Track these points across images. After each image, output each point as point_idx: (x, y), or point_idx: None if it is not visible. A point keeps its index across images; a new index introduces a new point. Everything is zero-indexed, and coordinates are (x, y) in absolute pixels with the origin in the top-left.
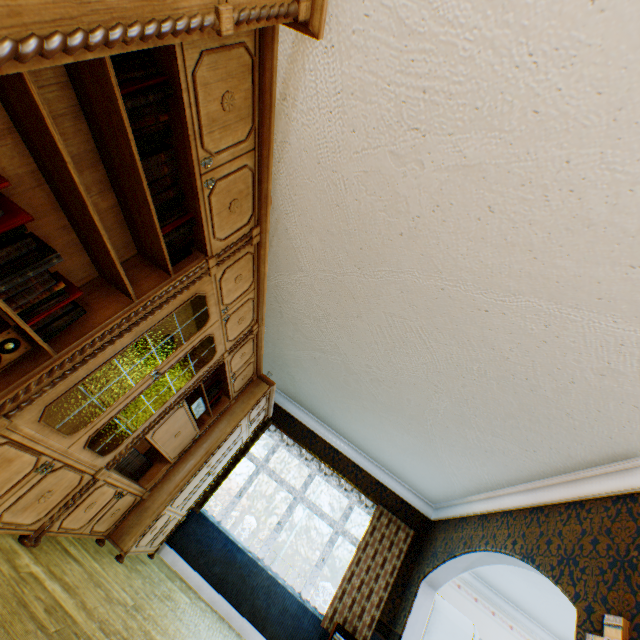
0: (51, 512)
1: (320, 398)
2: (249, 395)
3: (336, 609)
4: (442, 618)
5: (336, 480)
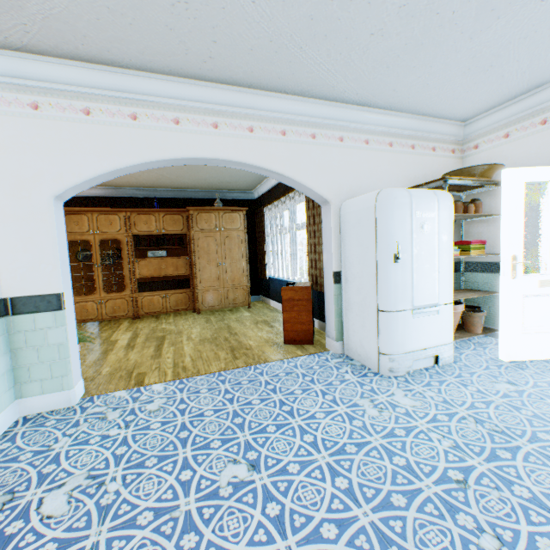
0: (129, 310)
1: (230, 176)
2: (190, 224)
3: (312, 275)
4: (348, 218)
5: (292, 198)
